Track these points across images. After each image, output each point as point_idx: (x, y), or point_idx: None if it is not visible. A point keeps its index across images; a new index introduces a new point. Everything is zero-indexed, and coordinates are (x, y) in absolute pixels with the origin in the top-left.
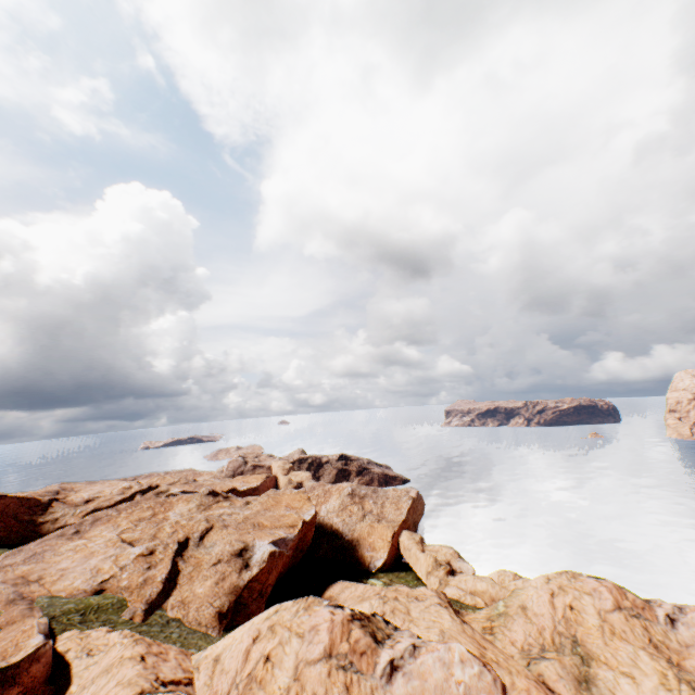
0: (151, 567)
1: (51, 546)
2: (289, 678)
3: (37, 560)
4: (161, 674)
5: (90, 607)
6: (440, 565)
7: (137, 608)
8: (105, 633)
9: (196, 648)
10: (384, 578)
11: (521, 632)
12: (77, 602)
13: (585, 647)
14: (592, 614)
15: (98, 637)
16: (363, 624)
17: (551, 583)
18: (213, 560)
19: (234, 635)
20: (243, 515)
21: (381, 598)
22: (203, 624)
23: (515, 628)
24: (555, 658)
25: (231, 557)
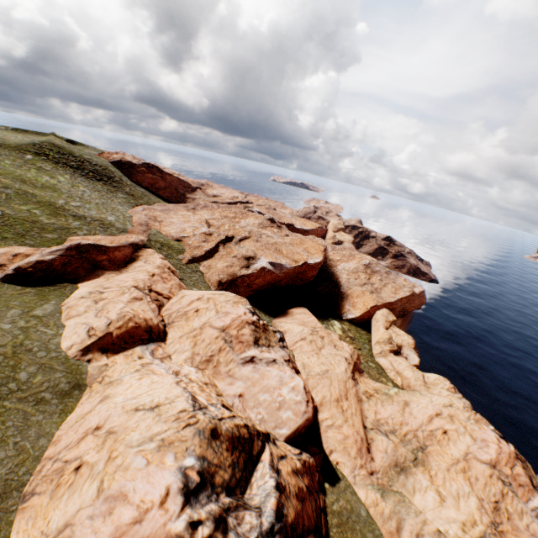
0: (205, 241)
1: (177, 209)
2: (198, 325)
3: (165, 213)
4: (154, 286)
5: (168, 244)
6: (390, 343)
7: (186, 257)
8: (159, 258)
9: (198, 289)
10: (346, 326)
11: (388, 413)
12: (166, 239)
13: (426, 457)
14: (459, 449)
15: (153, 257)
16: (255, 330)
17: (446, 409)
18: (235, 255)
19: (197, 292)
20: (275, 240)
21: (312, 331)
22: (210, 282)
23: (387, 408)
24: (394, 442)
25: (241, 258)
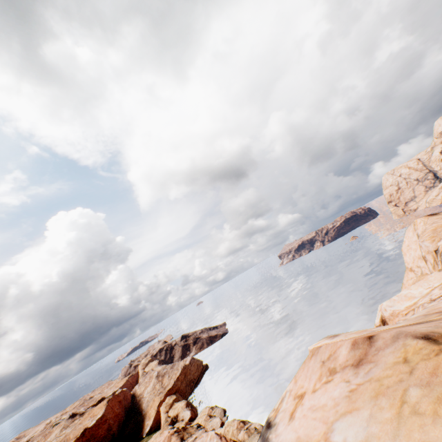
0: None
1: None
2: None
3: None
4: None
5: None
6: (166, 422)
7: None
8: None
9: None
10: (144, 441)
11: None
12: None
13: None
14: None
15: None
16: None
17: None
18: None
19: None
20: (65, 434)
21: None
22: None
23: None
24: None
25: None
